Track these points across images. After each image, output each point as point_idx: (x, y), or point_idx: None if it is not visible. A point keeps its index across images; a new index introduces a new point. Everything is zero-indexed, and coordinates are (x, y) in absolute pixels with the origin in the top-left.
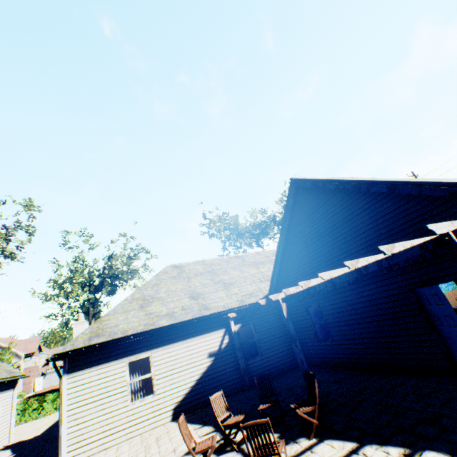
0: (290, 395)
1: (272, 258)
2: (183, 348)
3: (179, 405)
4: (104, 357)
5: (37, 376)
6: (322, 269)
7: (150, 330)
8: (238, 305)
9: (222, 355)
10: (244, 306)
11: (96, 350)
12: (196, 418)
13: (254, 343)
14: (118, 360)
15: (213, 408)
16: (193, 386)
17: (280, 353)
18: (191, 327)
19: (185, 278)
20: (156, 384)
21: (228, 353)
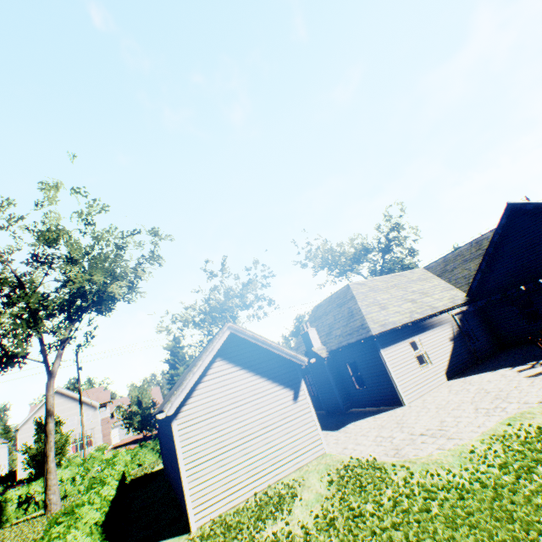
0: (540, 350)
1: (428, 275)
2: (433, 335)
3: (447, 372)
4: (395, 339)
5: (111, 428)
6: (535, 269)
7: (413, 321)
8: (454, 304)
9: (456, 340)
10: (460, 305)
11: (388, 334)
12: (471, 374)
13: (467, 334)
14: (403, 341)
15: (535, 343)
16: (449, 360)
17: (488, 340)
18: (431, 320)
19: (382, 291)
20: (429, 357)
21: (459, 338)
